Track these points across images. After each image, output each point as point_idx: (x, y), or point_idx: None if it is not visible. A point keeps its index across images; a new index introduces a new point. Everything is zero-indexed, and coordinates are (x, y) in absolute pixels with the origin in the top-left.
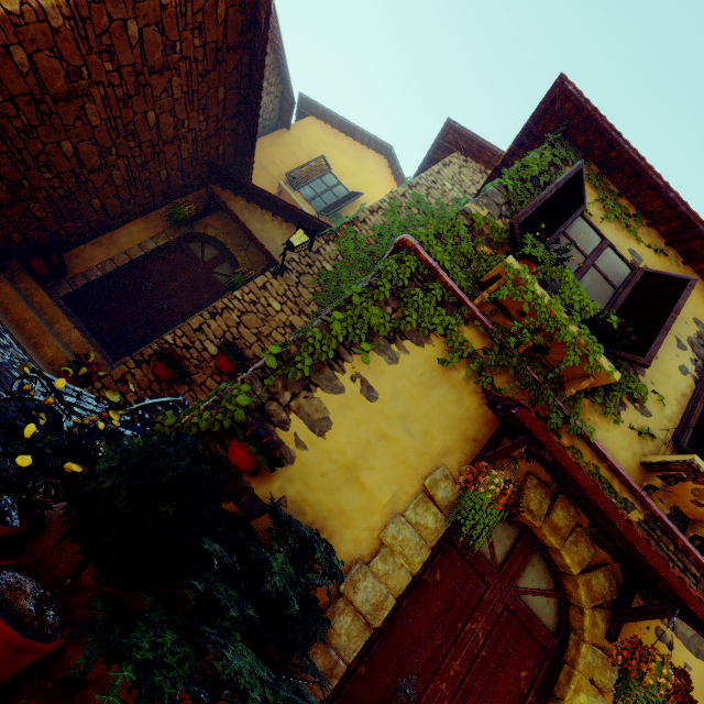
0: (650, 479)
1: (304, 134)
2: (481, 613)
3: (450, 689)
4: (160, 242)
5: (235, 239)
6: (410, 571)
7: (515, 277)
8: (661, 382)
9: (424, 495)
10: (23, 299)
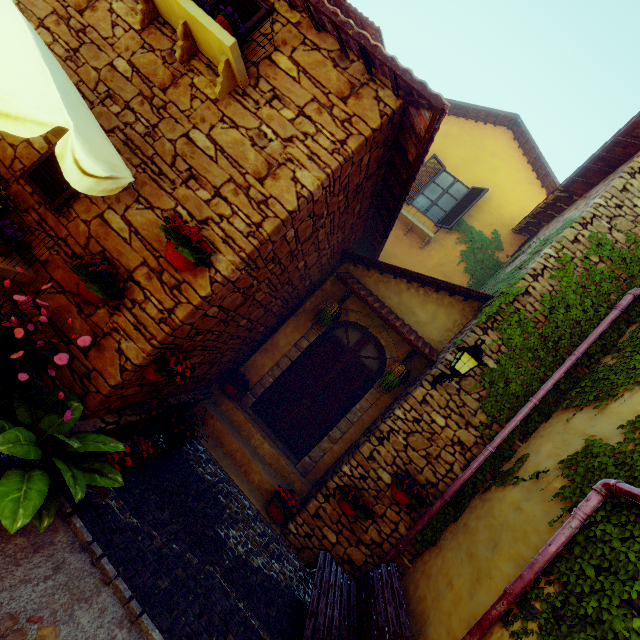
0: None
1: None
2: None
3: None
4: (311, 339)
5: (376, 320)
6: None
7: None
8: None
9: None
10: (228, 424)
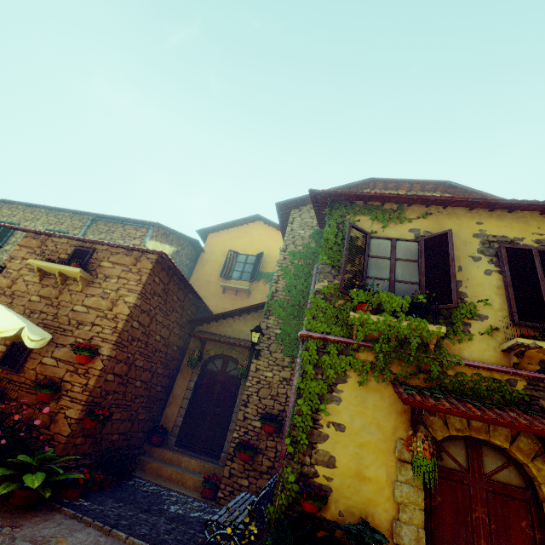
0: (512, 358)
1: (212, 247)
2: (475, 504)
3: None
4: (194, 379)
5: (225, 346)
6: (420, 509)
7: (359, 322)
8: (480, 291)
9: (399, 462)
10: (162, 463)
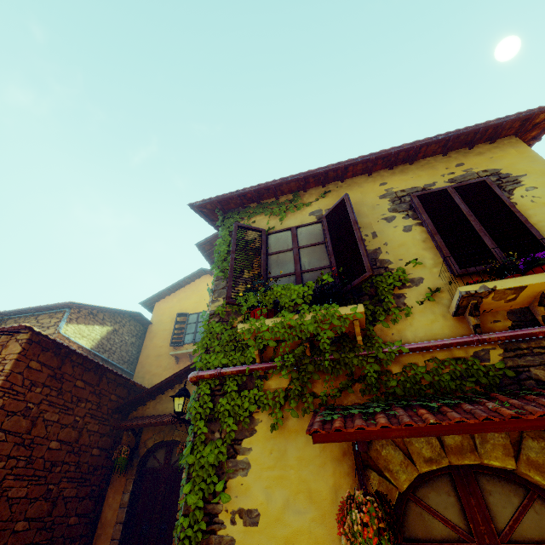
0: (469, 320)
1: (160, 316)
2: None
3: None
4: (129, 489)
5: (165, 429)
6: None
7: (251, 334)
8: (404, 252)
9: None
10: None
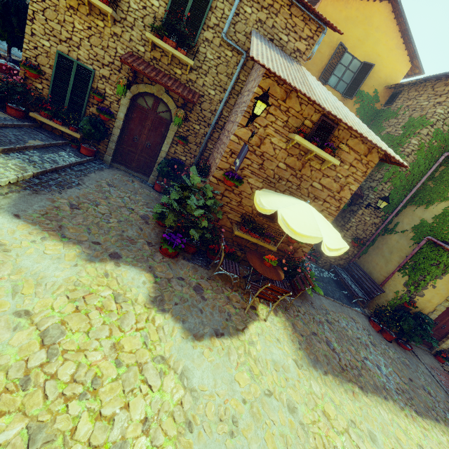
0: None
1: None
2: None
3: (445, 321)
4: None
5: None
6: (441, 312)
7: None
8: None
9: (446, 301)
10: None
